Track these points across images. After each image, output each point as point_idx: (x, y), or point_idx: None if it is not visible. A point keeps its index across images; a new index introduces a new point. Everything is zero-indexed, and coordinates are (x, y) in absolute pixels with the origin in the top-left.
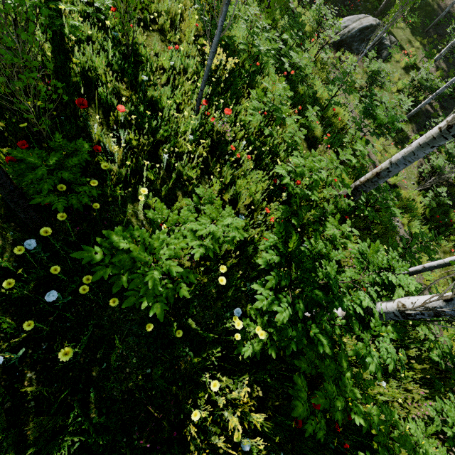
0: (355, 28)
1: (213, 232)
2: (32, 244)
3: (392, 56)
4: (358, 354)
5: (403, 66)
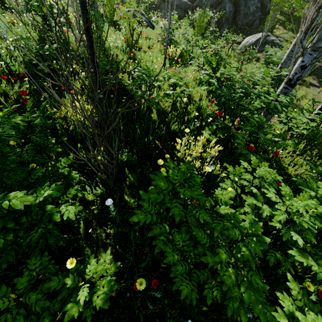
0: (253, 41)
1: (177, 82)
2: (102, 95)
3: (283, 47)
4: (264, 101)
5: None
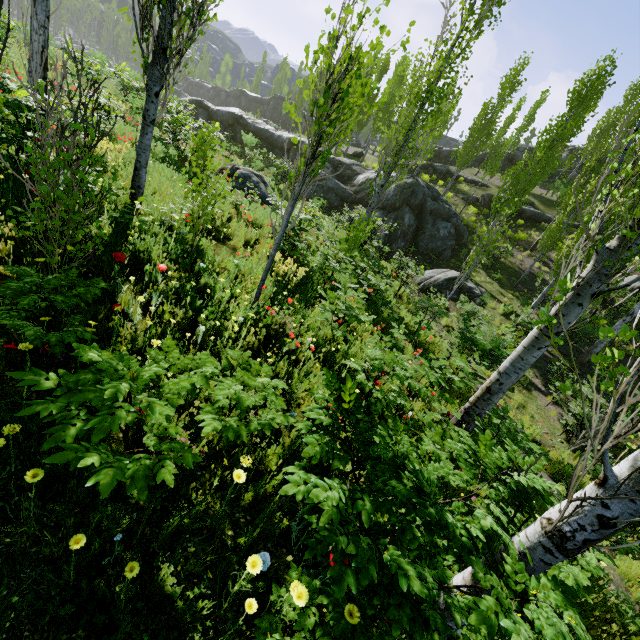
0: (441, 278)
1: (240, 397)
2: None
3: (486, 304)
4: (489, 622)
5: (501, 313)
